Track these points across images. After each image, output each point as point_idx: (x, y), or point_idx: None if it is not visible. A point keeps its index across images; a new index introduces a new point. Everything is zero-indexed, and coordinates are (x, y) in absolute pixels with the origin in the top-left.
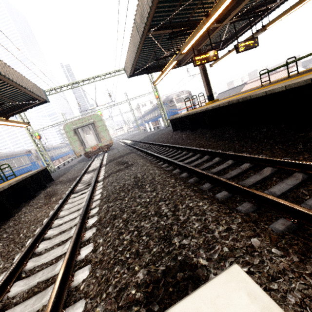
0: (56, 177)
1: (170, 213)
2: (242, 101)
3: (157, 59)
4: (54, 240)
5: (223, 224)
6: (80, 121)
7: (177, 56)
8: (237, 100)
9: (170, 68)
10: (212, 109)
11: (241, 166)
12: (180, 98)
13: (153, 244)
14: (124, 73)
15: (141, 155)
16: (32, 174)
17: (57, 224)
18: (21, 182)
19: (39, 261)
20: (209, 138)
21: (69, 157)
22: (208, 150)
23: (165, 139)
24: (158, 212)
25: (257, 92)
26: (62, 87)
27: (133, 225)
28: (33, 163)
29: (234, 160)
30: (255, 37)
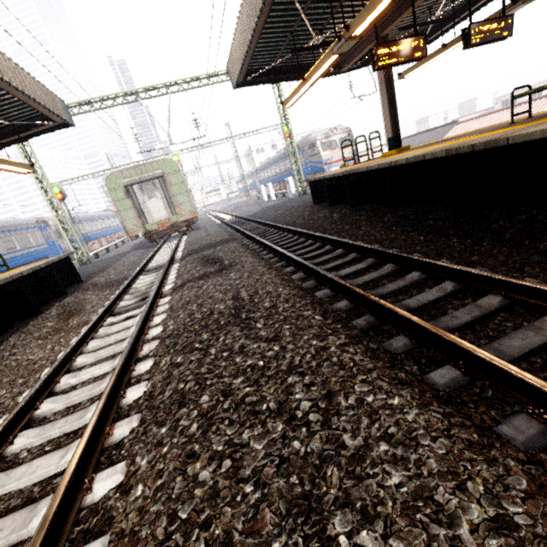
0: (89, 274)
1: (318, 418)
2: (482, 150)
3: (297, 50)
4: (50, 429)
5: (482, 496)
6: (138, 171)
7: (340, 42)
8: (471, 147)
9: (323, 70)
10: (405, 164)
11: (478, 300)
12: (330, 142)
13: (273, 524)
14: (227, 80)
15: (249, 247)
16: (35, 269)
17: (66, 385)
18: (10, 283)
19: (4, 485)
20: (390, 225)
21: (120, 237)
22: (394, 253)
23: (298, 218)
24: (286, 406)
25: (521, 131)
26: (104, 100)
27: (222, 437)
28: (52, 243)
29: (458, 282)
30: (508, 14)
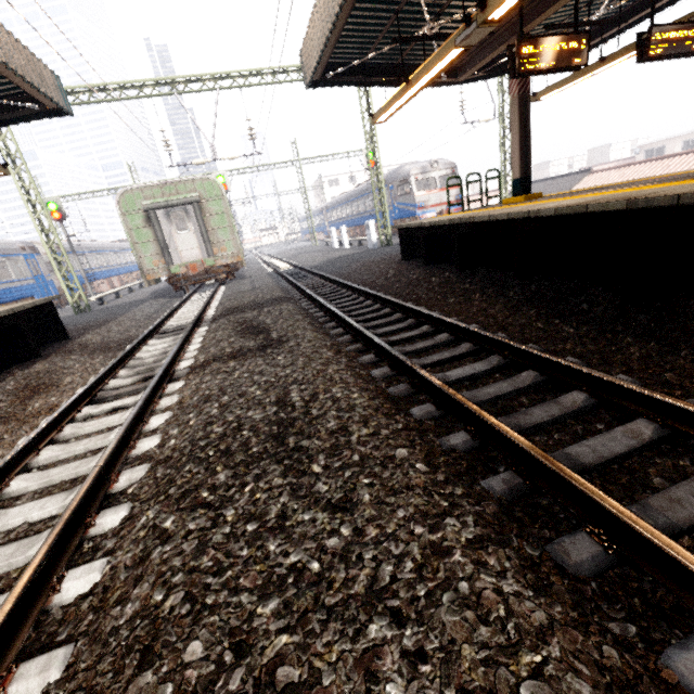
0: (83, 328)
1: None
2: (691, 205)
3: (401, 39)
4: None
5: None
6: (165, 191)
7: (469, 29)
8: (676, 198)
9: (436, 71)
10: (551, 217)
11: None
12: (427, 179)
13: None
14: (298, 80)
15: (309, 312)
16: None
17: None
18: None
19: None
20: (518, 304)
21: (140, 278)
22: (538, 355)
23: (380, 277)
24: None
25: None
26: (126, 88)
27: None
28: (41, 278)
29: (662, 424)
30: None
